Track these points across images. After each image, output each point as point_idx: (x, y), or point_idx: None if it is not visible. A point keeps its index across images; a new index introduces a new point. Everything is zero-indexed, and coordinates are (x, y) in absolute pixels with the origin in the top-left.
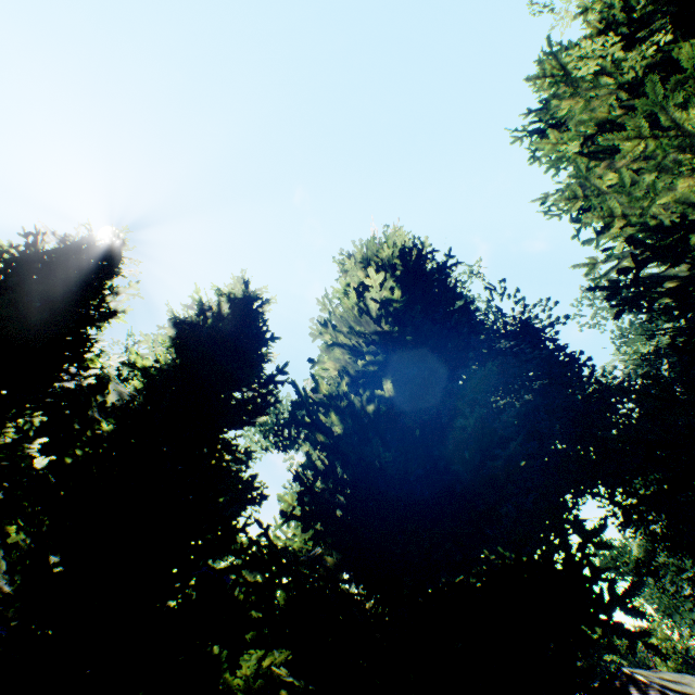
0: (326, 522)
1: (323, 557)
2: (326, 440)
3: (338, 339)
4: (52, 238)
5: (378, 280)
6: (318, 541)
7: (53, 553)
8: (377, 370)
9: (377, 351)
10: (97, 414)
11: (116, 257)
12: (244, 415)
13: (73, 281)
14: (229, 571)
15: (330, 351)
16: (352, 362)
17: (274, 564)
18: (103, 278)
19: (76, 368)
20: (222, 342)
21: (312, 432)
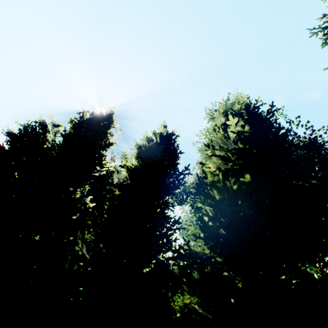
0: (216, 242)
1: (215, 258)
2: (211, 202)
3: (215, 152)
4: (87, 113)
5: (234, 122)
6: (213, 250)
7: (102, 243)
8: (238, 168)
9: (237, 158)
10: (112, 187)
11: (111, 120)
12: (169, 188)
13: (97, 131)
14: (171, 259)
15: (211, 158)
16: (222, 164)
17: (190, 258)
18: (107, 129)
19: (100, 167)
20: (159, 155)
21: (206, 198)
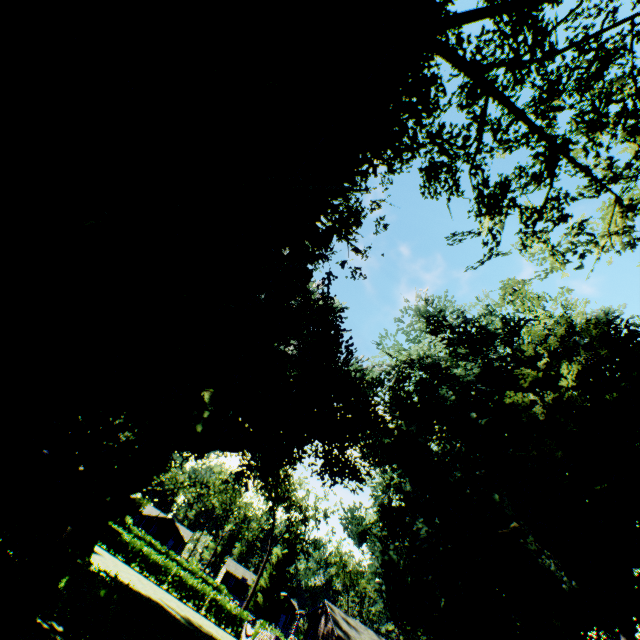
0: None
1: None
2: None
3: None
4: None
5: None
6: None
7: None
8: None
9: None
10: None
11: None
12: None
13: None
14: None
15: None
16: None
17: None
18: None
19: None
20: None
21: None
